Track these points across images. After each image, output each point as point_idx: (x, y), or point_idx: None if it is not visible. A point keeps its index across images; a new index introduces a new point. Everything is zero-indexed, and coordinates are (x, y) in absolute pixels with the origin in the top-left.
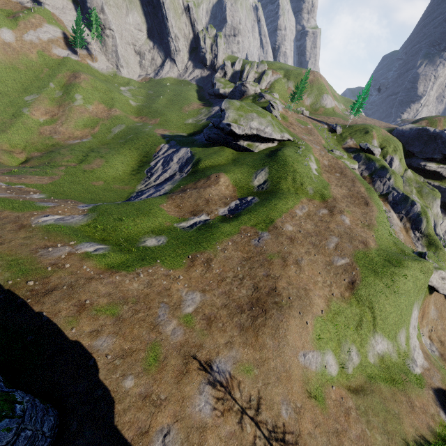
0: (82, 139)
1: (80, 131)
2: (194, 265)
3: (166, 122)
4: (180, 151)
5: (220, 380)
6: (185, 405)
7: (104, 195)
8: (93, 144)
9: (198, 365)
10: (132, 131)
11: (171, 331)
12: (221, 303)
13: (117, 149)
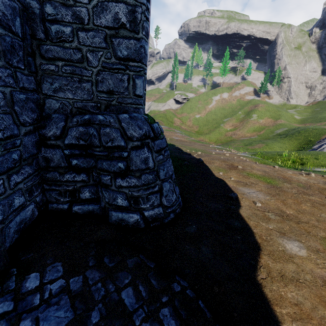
0: (250, 137)
1: (250, 133)
2: None
3: None
4: None
5: None
6: None
7: None
8: (257, 139)
9: None
10: (293, 129)
11: None
12: None
13: (277, 140)
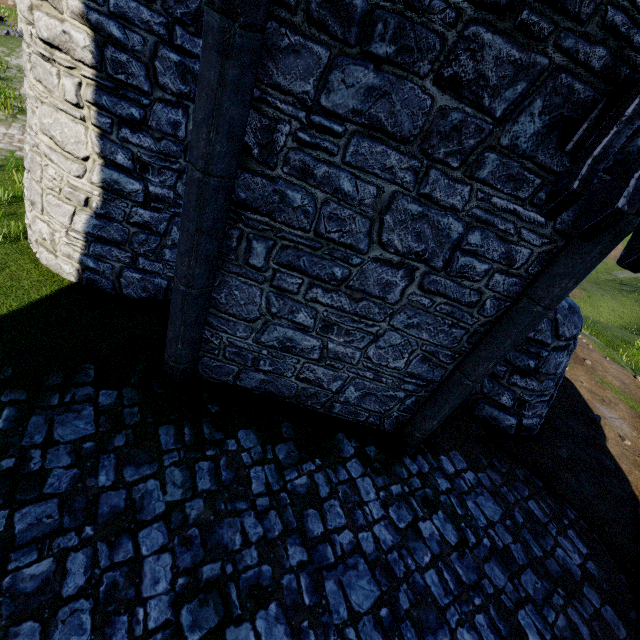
0: None
1: None
2: None
3: None
4: None
5: None
6: None
7: None
8: None
9: None
10: None
11: None
12: None
13: (612, 293)
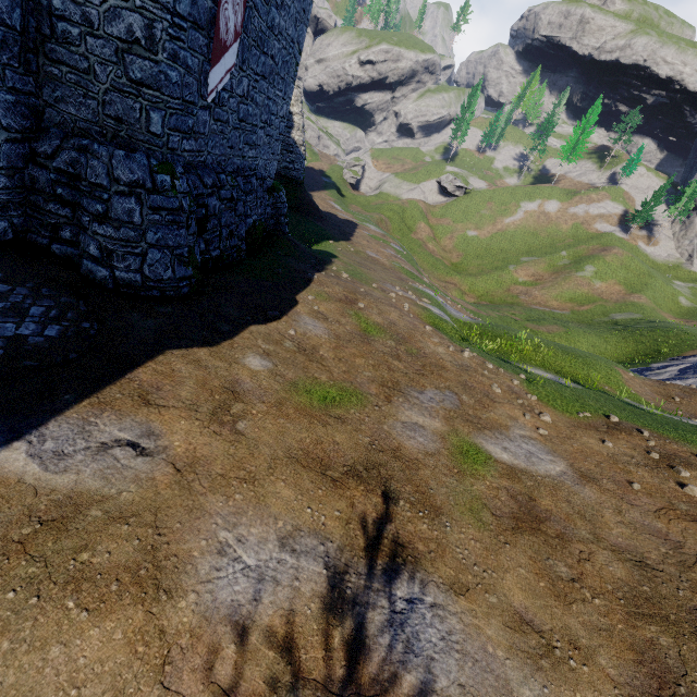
0: (553, 310)
1: (559, 302)
2: (607, 433)
3: None
4: None
5: (371, 634)
6: (230, 489)
7: None
8: (564, 317)
9: (372, 513)
10: (649, 322)
11: (411, 421)
12: (629, 544)
13: (599, 331)
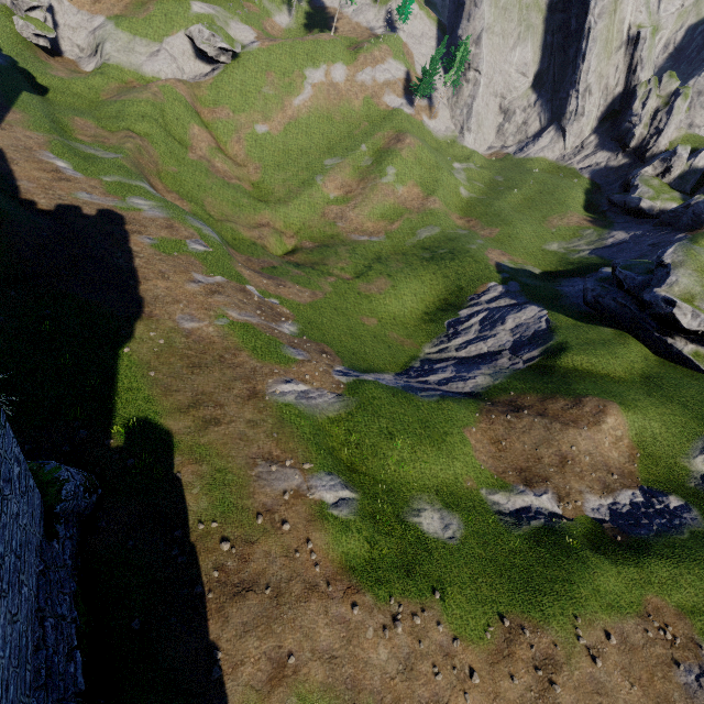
0: (371, 236)
1: (373, 222)
2: (510, 656)
3: (508, 239)
4: (525, 310)
5: None
6: None
7: (372, 349)
8: (382, 248)
9: None
10: (447, 242)
11: None
12: None
13: (415, 267)
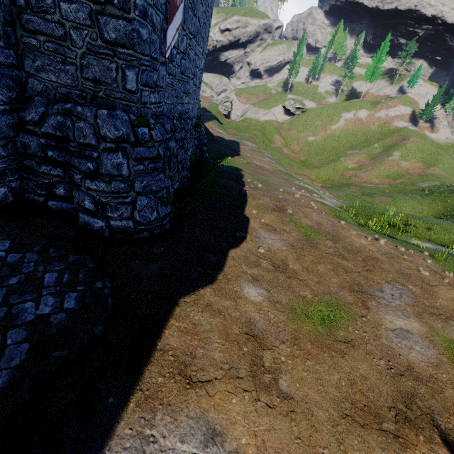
0: (377, 185)
1: (379, 179)
2: None
3: None
4: None
5: None
6: None
7: None
8: (385, 190)
9: None
10: (447, 186)
11: (396, 327)
12: None
13: (414, 197)
